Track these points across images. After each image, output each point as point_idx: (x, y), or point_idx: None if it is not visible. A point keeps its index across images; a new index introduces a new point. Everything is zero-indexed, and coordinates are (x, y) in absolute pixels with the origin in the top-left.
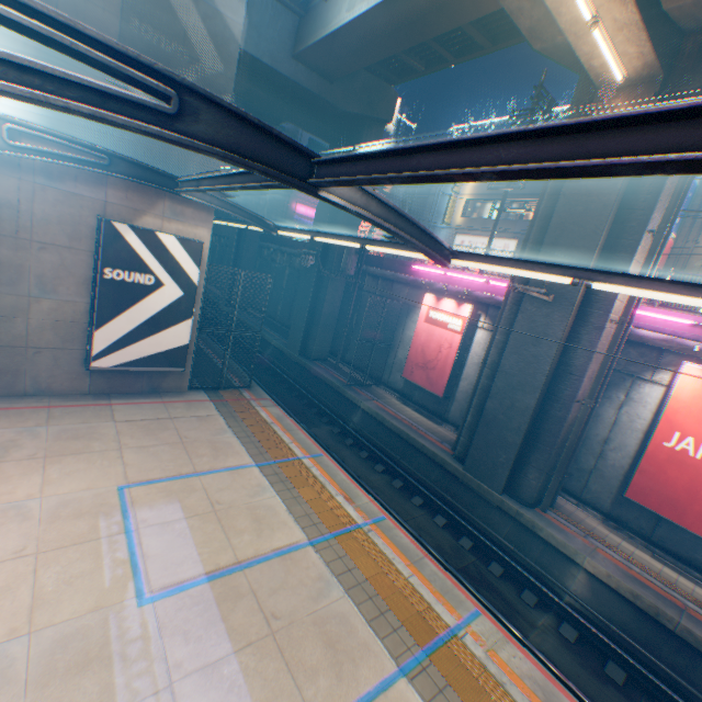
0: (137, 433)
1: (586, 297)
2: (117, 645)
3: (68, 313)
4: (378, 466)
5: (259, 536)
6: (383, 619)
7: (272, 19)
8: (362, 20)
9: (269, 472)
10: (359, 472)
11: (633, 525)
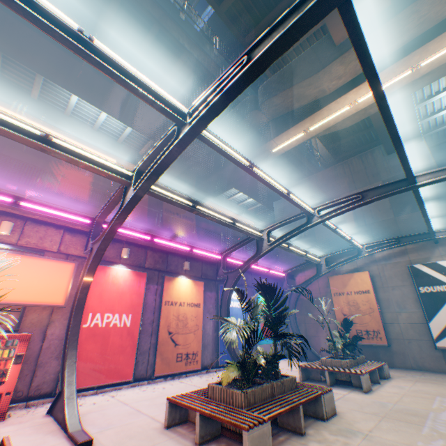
0: None
1: None
2: (430, 417)
3: (413, 318)
4: None
5: None
6: None
7: None
8: None
9: None
10: None
11: None
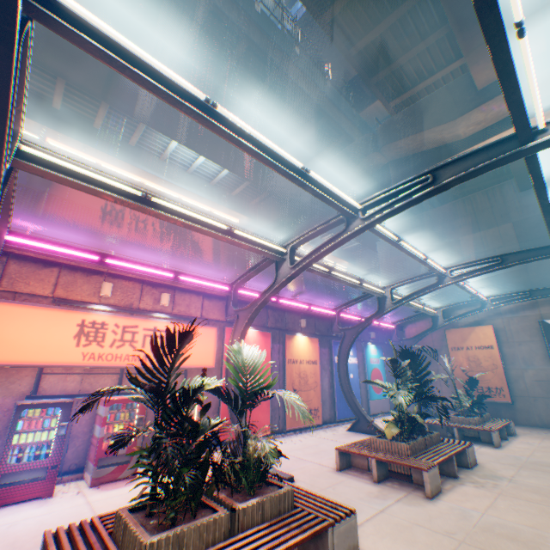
0: None
1: None
2: None
3: (541, 375)
4: None
5: None
6: None
7: None
8: None
9: None
10: None
11: None
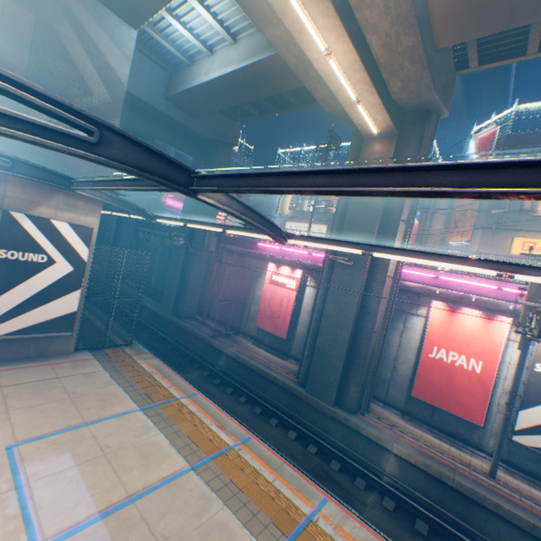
0: (25, 395)
1: (372, 262)
2: None
3: None
4: (242, 398)
5: (147, 470)
6: (256, 519)
7: (149, 72)
8: (216, 82)
9: (152, 413)
10: (227, 405)
11: (419, 416)
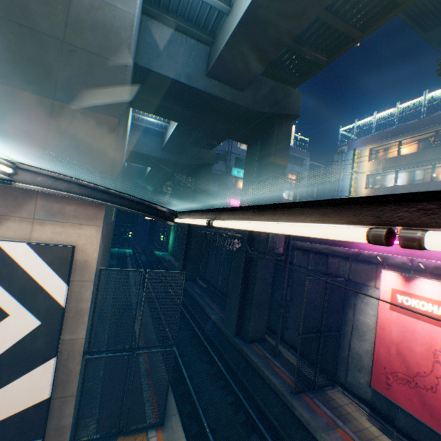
0: None
1: None
2: None
3: None
4: None
5: None
6: None
7: (186, 50)
8: None
9: None
10: None
11: None
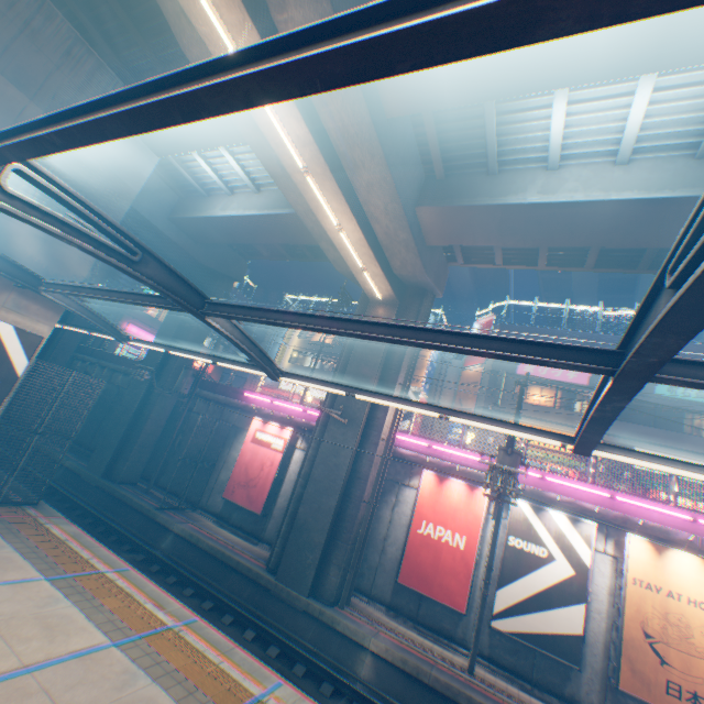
0: None
1: (368, 422)
2: None
3: None
4: (189, 589)
5: (52, 641)
6: (193, 696)
7: (158, 191)
8: (232, 218)
9: (64, 584)
10: None
11: (406, 610)
